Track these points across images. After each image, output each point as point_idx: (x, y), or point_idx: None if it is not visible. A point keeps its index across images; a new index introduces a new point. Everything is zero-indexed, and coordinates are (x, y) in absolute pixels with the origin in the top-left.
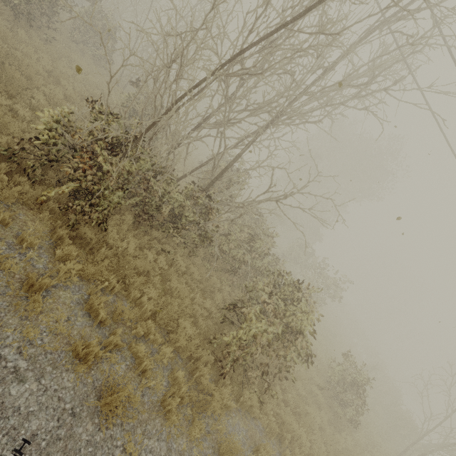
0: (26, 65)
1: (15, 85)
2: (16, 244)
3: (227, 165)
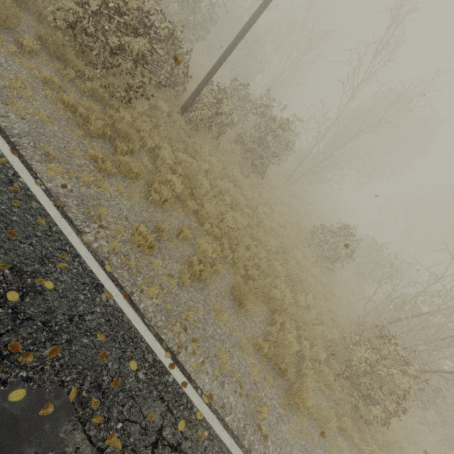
0: (285, 241)
1: (293, 273)
2: (358, 452)
3: (452, 344)
